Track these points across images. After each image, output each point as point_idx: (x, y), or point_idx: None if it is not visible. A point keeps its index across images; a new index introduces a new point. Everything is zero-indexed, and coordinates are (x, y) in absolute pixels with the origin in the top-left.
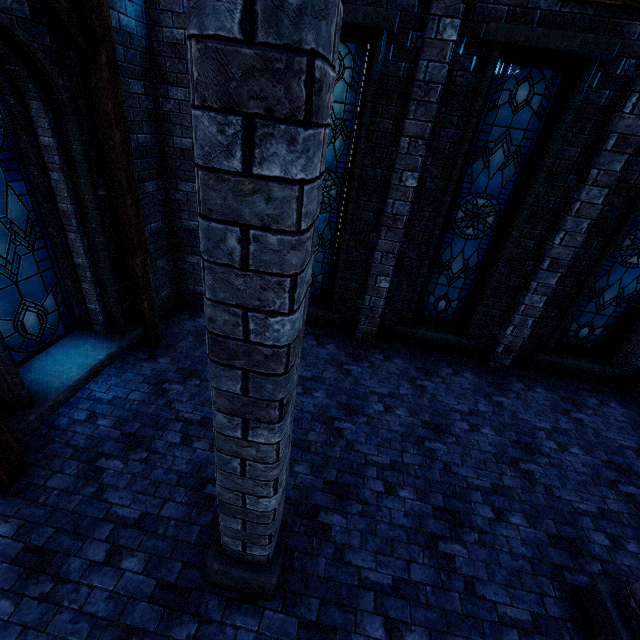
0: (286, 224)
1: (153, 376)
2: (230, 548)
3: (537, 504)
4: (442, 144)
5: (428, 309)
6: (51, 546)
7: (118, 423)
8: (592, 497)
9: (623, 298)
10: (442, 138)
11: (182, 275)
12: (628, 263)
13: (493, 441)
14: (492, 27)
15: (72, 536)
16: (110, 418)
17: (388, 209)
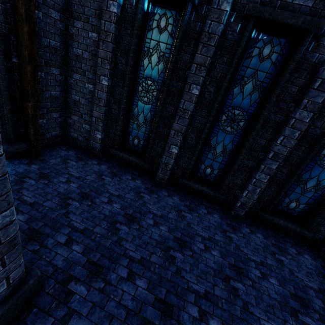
0: None
1: (22, 173)
2: None
3: (234, 314)
4: (216, 73)
5: (200, 172)
6: None
7: None
8: (276, 319)
9: (319, 188)
10: (217, 69)
11: (68, 126)
12: (324, 165)
13: (217, 261)
14: (250, 6)
15: None
16: None
17: (181, 105)
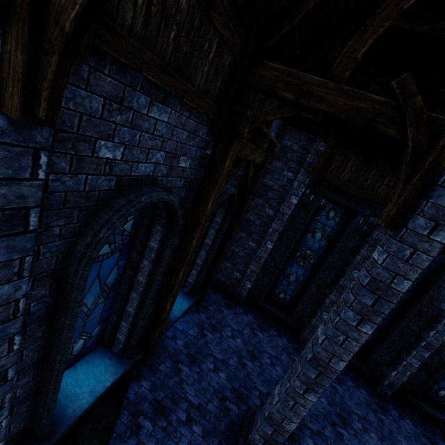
0: (360, 341)
1: (199, 323)
2: (255, 442)
3: None
4: None
5: None
6: (164, 402)
7: (185, 345)
8: None
9: None
10: None
11: (218, 269)
12: None
13: (377, 444)
14: None
15: (171, 401)
16: (182, 341)
17: (340, 282)
